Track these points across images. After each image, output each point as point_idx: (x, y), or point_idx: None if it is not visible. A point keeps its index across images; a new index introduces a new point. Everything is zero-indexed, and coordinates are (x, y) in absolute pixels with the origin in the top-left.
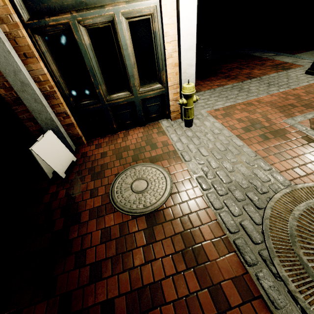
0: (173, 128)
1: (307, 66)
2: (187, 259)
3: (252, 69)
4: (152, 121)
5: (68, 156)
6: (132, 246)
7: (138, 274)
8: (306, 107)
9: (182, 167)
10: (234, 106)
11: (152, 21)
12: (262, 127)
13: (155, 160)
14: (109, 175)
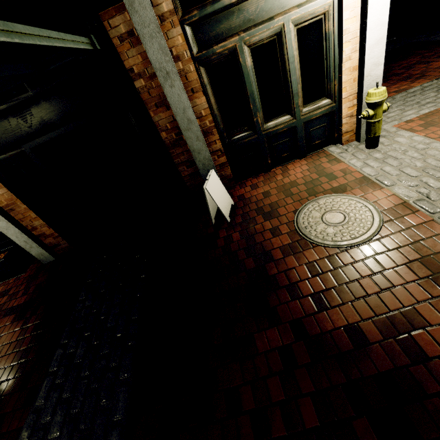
0: (350, 153)
1: None
2: (439, 285)
3: None
4: (315, 151)
5: (228, 199)
6: (353, 277)
7: (376, 302)
8: None
9: (385, 193)
10: (436, 112)
11: (325, 21)
12: None
13: (340, 191)
14: (284, 214)
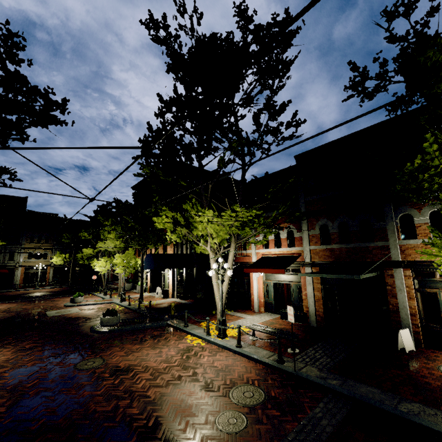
0: None
1: None
2: None
3: None
4: None
5: (412, 346)
6: None
7: None
8: None
9: None
10: None
11: None
12: None
13: None
14: (438, 363)
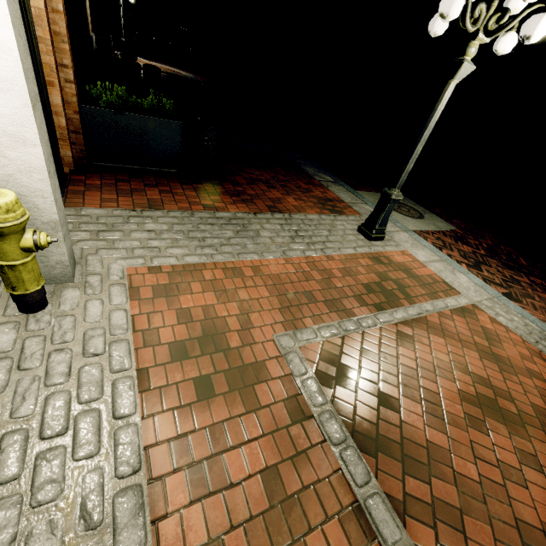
0: None
1: (365, 218)
2: None
3: (288, 193)
4: None
5: None
6: None
7: None
8: (331, 306)
9: None
10: (203, 267)
11: None
12: (223, 348)
13: None
14: None
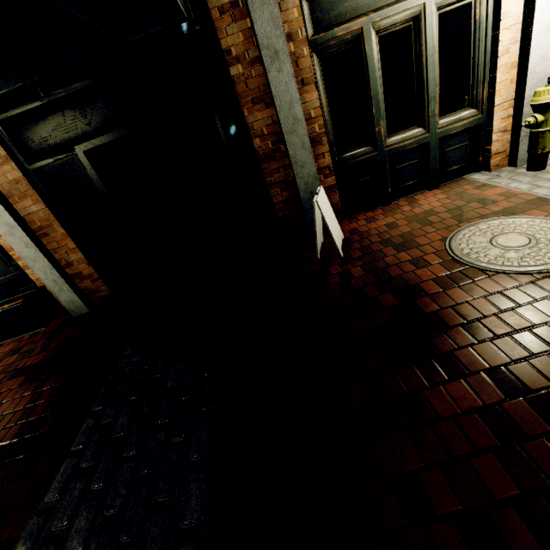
0: (505, 178)
1: None
2: None
3: None
4: (450, 180)
5: (338, 230)
6: None
7: None
8: None
9: None
10: None
11: (476, 5)
12: None
13: (507, 215)
14: (426, 244)
